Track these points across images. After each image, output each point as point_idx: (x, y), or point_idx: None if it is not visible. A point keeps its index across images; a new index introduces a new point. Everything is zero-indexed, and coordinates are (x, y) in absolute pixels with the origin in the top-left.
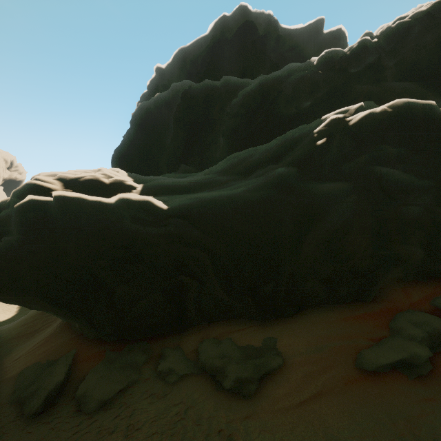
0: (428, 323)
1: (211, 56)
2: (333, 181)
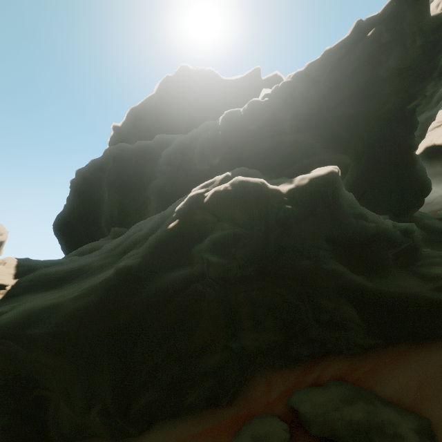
0: (269, 437)
1: (158, 113)
2: (185, 266)
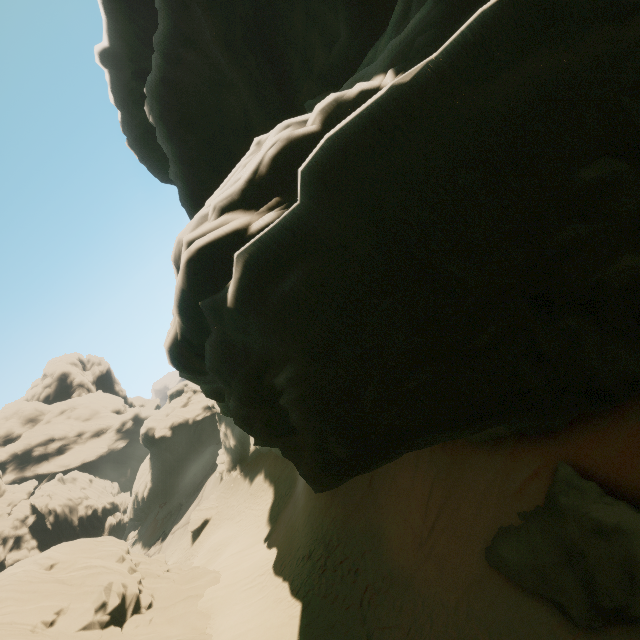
0: None
1: None
2: None
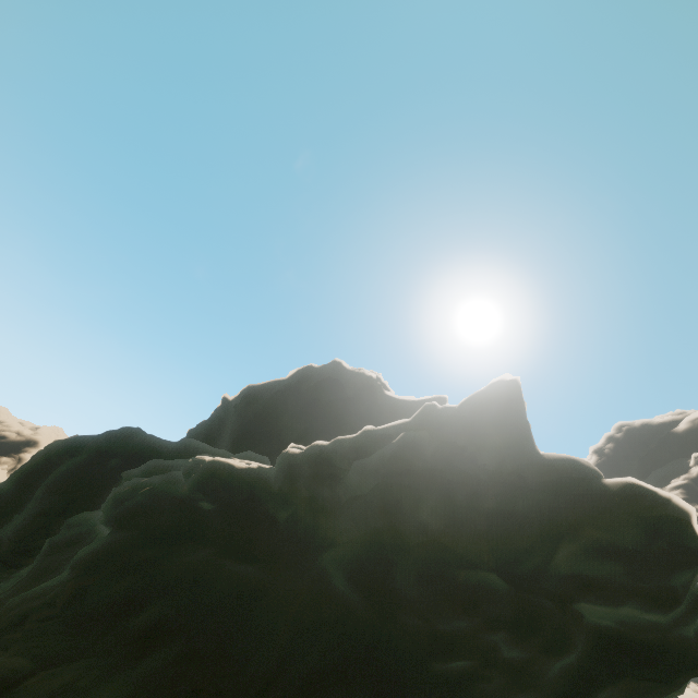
0: None
1: (267, 404)
2: None
